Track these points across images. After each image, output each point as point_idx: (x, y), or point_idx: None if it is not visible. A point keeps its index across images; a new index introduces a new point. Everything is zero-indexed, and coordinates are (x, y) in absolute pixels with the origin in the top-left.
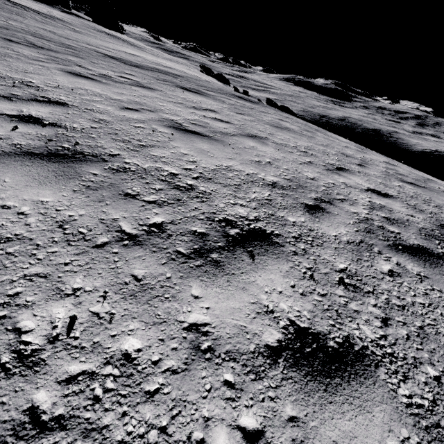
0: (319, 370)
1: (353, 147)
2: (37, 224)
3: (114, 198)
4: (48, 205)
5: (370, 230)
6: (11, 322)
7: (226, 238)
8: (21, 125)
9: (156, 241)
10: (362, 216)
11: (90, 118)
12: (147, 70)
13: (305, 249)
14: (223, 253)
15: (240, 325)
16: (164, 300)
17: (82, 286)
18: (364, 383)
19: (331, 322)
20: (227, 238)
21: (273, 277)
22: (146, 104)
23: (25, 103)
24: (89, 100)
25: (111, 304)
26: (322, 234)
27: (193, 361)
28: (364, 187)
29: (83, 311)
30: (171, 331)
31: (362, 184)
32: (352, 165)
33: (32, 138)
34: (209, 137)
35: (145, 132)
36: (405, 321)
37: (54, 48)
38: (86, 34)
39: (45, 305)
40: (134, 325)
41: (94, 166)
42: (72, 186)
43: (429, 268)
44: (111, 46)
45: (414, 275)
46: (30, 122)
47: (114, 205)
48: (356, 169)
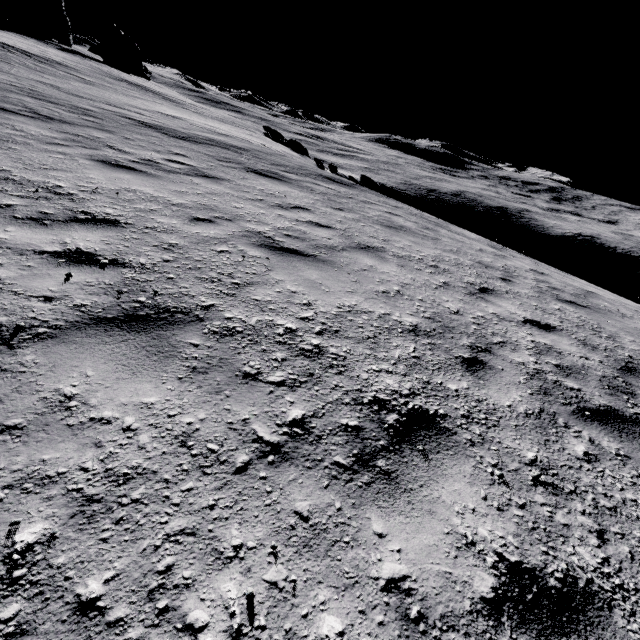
0: (550, 626)
1: (488, 249)
2: (153, 445)
3: (232, 384)
4: (155, 410)
5: (546, 390)
6: (178, 617)
7: (386, 431)
8: (73, 269)
9: (306, 449)
10: (531, 367)
11: (157, 245)
12: (200, 144)
13: (482, 434)
14: (390, 457)
15: (444, 572)
16: (345, 546)
17: (243, 542)
18: (604, 636)
19: (543, 549)
20: (387, 431)
21: (459, 487)
22: (218, 208)
23: (64, 227)
24: (144, 211)
25: (286, 566)
26: (493, 405)
27: (407, 639)
28: (520, 318)
29: (257, 582)
30: (369, 597)
31: (516, 312)
32: (495, 281)
33: (96, 291)
34: (313, 256)
35: (233, 259)
36: (622, 532)
37: (67, 117)
38: (101, 86)
39: (209, 581)
40: (323, 594)
41: (190, 331)
42: (175, 372)
43: (627, 442)
44: (140, 105)
45: (613, 455)
46: (83, 262)
47: (237, 396)
48: (503, 288)
